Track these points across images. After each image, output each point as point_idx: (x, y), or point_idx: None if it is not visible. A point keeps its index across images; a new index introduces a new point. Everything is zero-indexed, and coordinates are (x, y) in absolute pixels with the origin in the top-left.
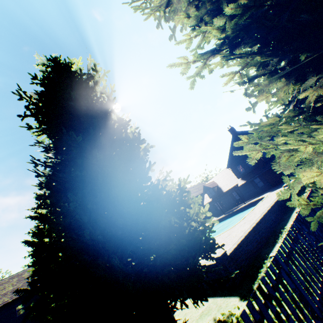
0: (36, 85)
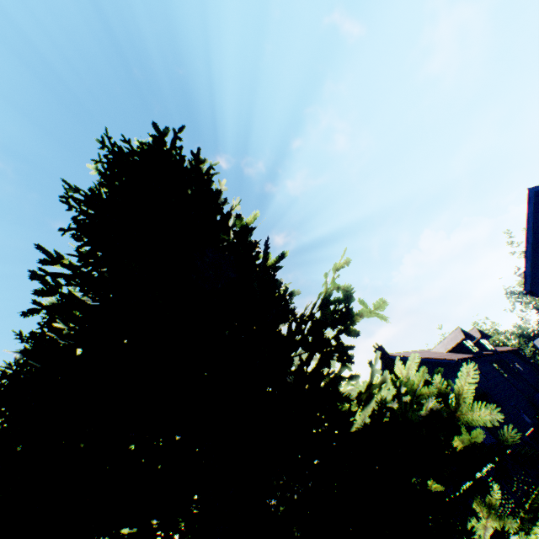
0: (22, 339)
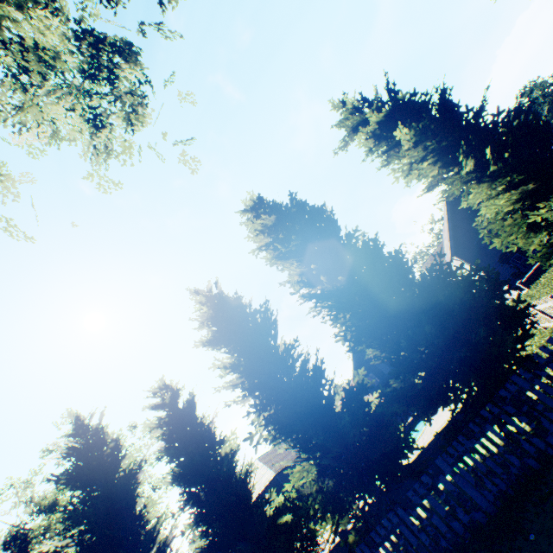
0: (270, 212)
